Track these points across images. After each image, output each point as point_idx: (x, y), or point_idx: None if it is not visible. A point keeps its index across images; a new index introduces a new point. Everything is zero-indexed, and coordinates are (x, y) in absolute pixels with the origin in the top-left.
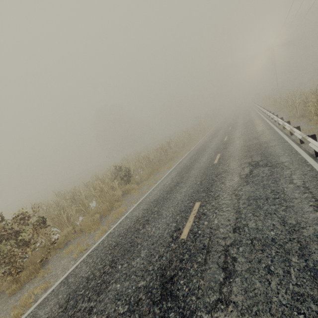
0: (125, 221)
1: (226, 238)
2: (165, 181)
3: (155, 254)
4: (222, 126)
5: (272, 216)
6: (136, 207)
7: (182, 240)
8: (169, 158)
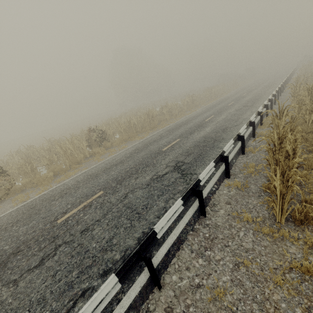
0: (59, 187)
1: (72, 236)
2: (119, 155)
3: (35, 227)
4: (231, 97)
5: (113, 230)
6: (78, 175)
7: (55, 224)
8: (152, 127)
